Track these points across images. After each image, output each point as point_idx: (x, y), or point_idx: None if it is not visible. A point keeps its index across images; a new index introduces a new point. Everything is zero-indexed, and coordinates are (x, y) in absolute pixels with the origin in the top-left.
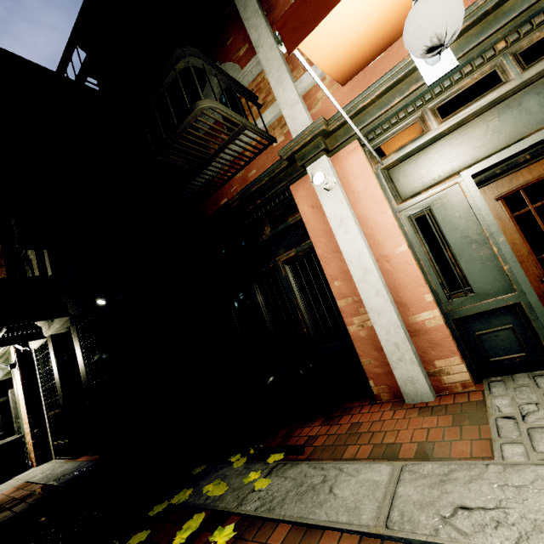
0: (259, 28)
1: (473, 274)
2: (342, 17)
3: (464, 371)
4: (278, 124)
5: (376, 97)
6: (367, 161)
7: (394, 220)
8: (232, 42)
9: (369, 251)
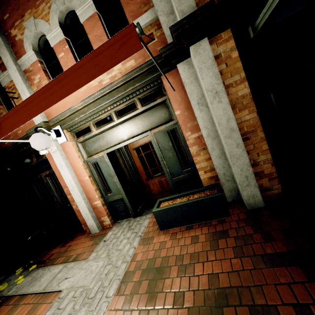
0: (6, 56)
1: (111, 187)
2: None
3: (109, 221)
4: None
5: (67, 116)
6: (71, 139)
7: (83, 166)
8: None
9: (74, 178)
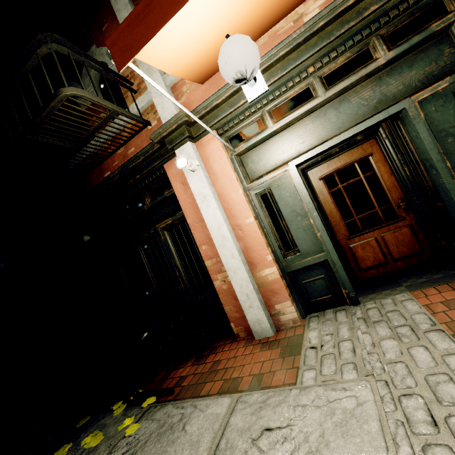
0: None
1: (299, 238)
2: (176, 38)
3: (294, 311)
4: (151, 109)
5: (227, 97)
6: (223, 148)
7: (244, 197)
8: (107, 29)
9: (226, 222)
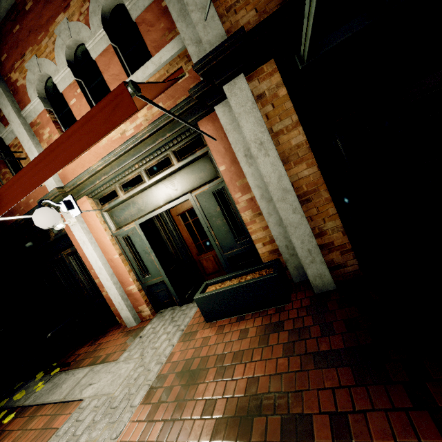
0: (7, 108)
1: (149, 267)
2: None
3: (148, 310)
4: None
5: (86, 179)
6: (94, 208)
7: (111, 242)
8: None
9: (101, 257)
